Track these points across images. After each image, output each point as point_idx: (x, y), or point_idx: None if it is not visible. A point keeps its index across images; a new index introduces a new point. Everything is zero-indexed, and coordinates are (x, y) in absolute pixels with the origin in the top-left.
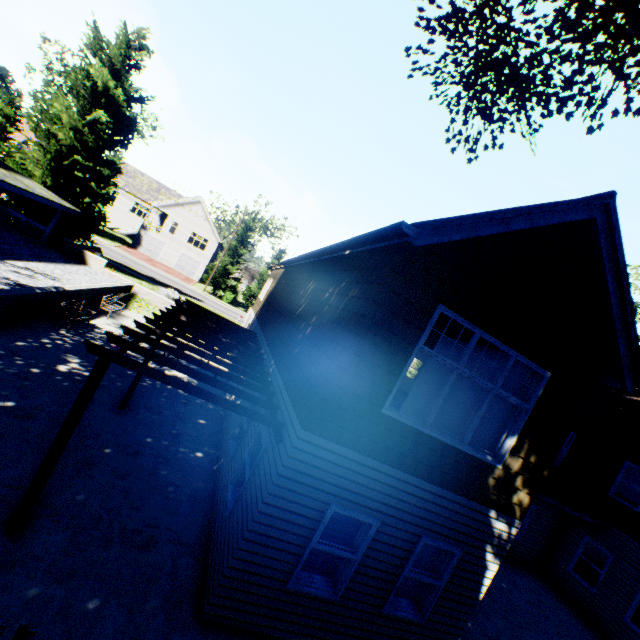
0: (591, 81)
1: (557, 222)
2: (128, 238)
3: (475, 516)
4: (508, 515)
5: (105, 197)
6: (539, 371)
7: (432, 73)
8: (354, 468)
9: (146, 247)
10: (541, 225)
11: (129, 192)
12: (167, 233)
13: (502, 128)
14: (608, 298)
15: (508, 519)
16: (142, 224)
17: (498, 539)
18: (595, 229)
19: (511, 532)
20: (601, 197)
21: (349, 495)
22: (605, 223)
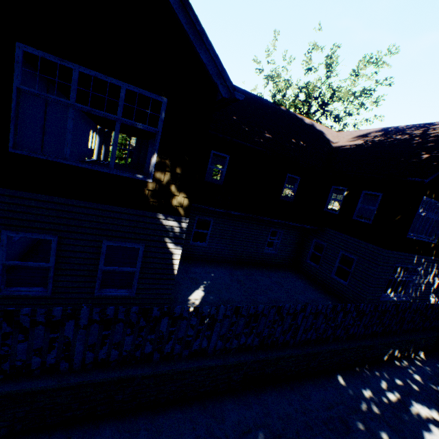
0: None
1: None
2: None
3: (146, 220)
4: (175, 215)
5: None
6: (155, 98)
7: None
8: (10, 201)
9: None
10: None
11: None
12: None
13: None
14: (174, 10)
15: (176, 218)
16: None
17: (174, 233)
18: None
19: (183, 227)
20: None
21: (18, 223)
22: None
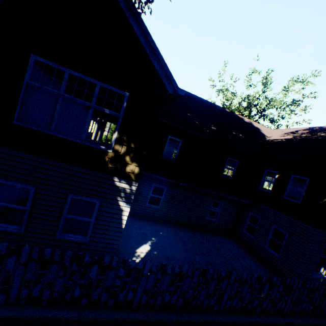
0: None
1: None
2: None
3: (104, 181)
4: (127, 179)
5: None
6: (120, 92)
7: None
8: (7, 158)
9: None
10: None
11: None
12: None
13: None
14: (137, 35)
15: (128, 182)
16: None
17: (125, 193)
18: None
19: (133, 189)
20: None
21: (10, 174)
22: None
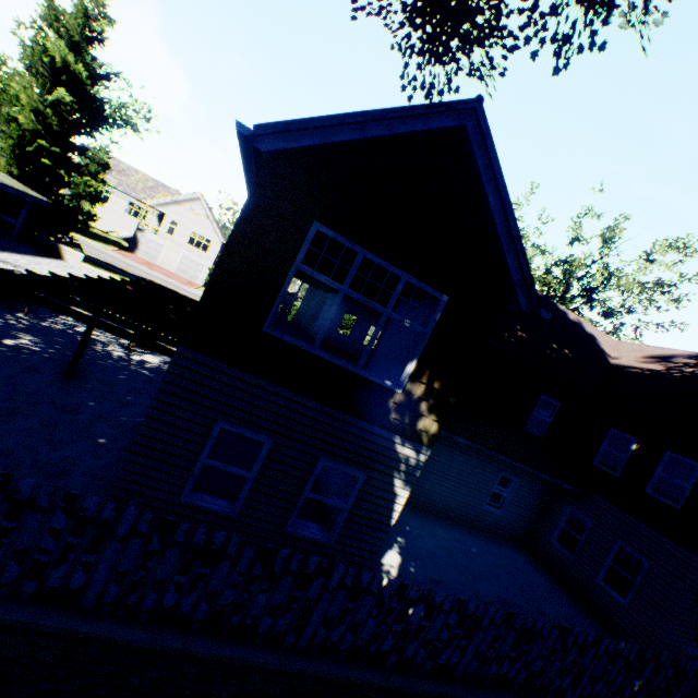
0: (553, 14)
1: (421, 129)
2: (125, 242)
3: (378, 441)
4: (415, 442)
5: (94, 196)
6: (435, 295)
7: (378, 13)
8: (240, 387)
9: (144, 250)
10: (403, 132)
11: (123, 191)
12: (165, 234)
13: (456, 70)
14: (491, 212)
15: (416, 446)
16: (138, 225)
17: (407, 466)
18: (468, 138)
19: (420, 459)
20: (466, 101)
21: (238, 413)
22: (477, 131)
